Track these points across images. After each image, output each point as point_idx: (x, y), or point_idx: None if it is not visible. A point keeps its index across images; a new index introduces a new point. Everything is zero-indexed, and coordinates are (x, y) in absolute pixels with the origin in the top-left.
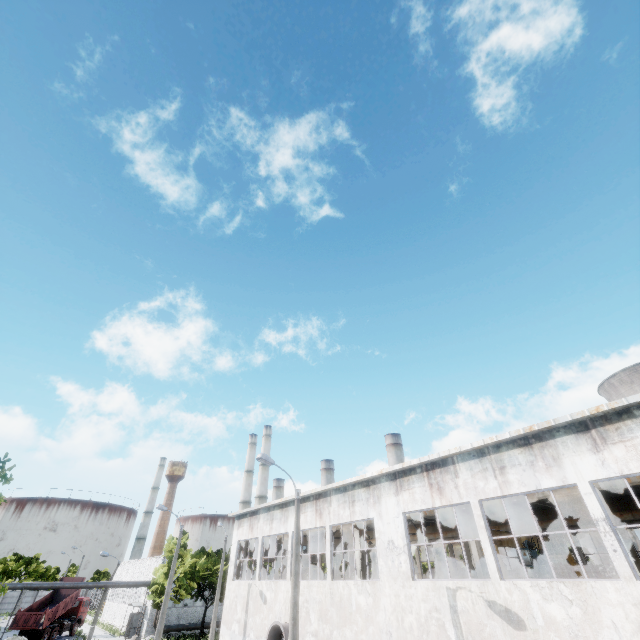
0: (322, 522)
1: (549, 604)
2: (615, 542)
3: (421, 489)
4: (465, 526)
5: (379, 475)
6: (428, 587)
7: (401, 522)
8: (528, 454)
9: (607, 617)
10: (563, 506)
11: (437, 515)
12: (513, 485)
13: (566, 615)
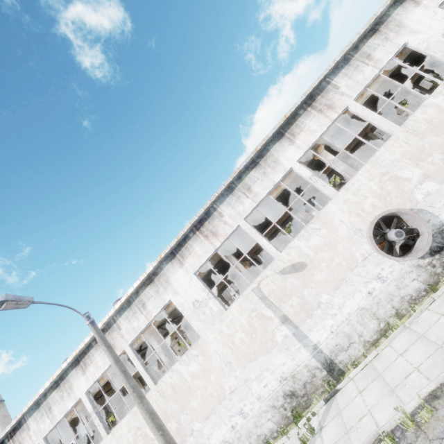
0: (118, 351)
1: (311, 240)
2: (323, 182)
3: (200, 245)
4: (231, 260)
5: (159, 263)
6: (240, 303)
7: (196, 281)
8: (260, 169)
9: (337, 220)
10: (244, 250)
11: (221, 253)
12: (260, 193)
13: (321, 238)
